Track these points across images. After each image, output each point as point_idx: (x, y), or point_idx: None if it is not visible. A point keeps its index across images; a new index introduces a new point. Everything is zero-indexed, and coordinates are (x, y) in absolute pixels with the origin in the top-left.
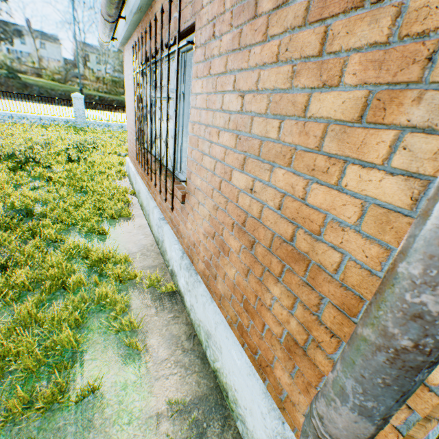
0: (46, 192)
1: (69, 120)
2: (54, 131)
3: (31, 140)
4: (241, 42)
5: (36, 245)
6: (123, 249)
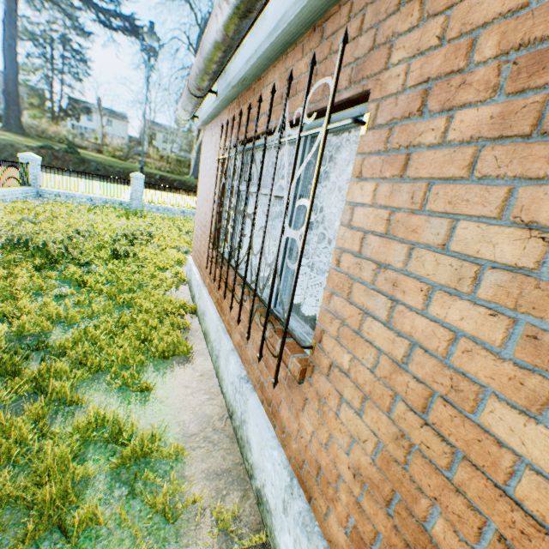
0: (74, 304)
1: (123, 202)
2: (103, 214)
3: (74, 225)
4: (548, 120)
5: (36, 412)
6: (174, 425)
